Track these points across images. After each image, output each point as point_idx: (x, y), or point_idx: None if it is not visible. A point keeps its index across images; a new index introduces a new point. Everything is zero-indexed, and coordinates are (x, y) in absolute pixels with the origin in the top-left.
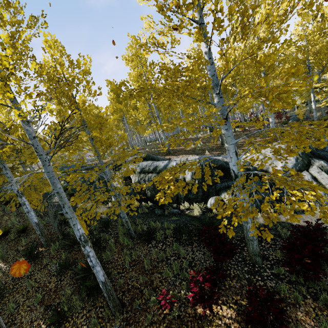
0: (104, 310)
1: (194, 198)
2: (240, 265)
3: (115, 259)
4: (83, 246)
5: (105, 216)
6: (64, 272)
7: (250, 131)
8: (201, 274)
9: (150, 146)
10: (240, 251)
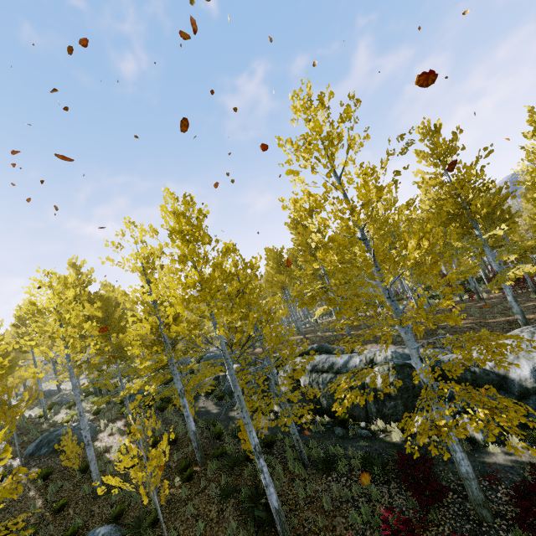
0: None
1: (392, 414)
2: (459, 520)
3: (284, 491)
4: (257, 458)
5: (267, 431)
6: (226, 499)
7: (489, 302)
8: (393, 513)
9: (323, 328)
10: (461, 501)
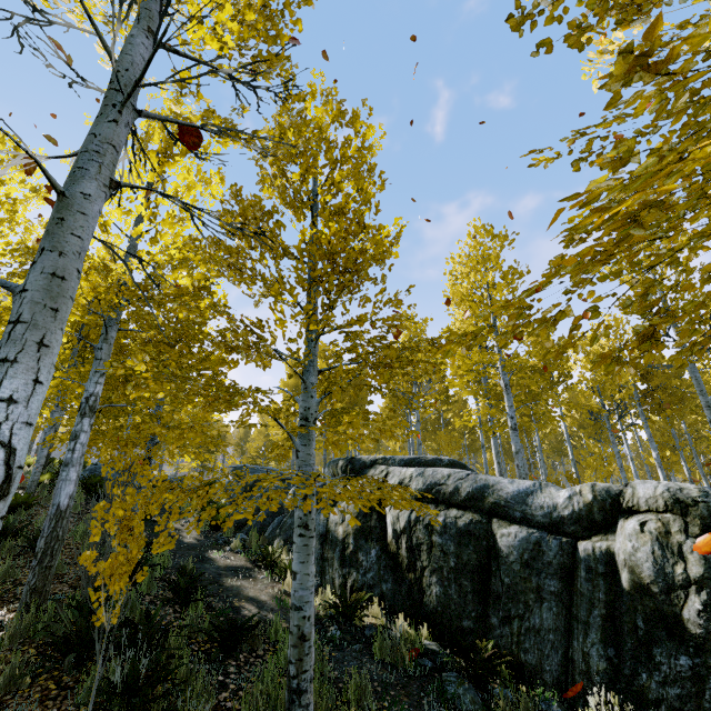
0: None
1: (675, 707)
2: None
3: None
4: None
5: (254, 610)
6: None
7: None
8: None
9: None
10: None
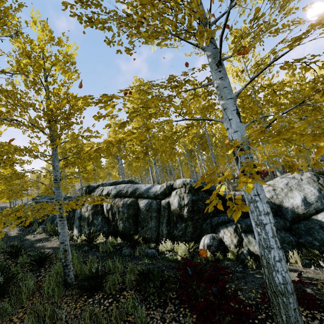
0: None
1: (181, 236)
2: None
3: (12, 321)
4: None
5: (51, 251)
6: None
7: None
8: None
9: None
10: None
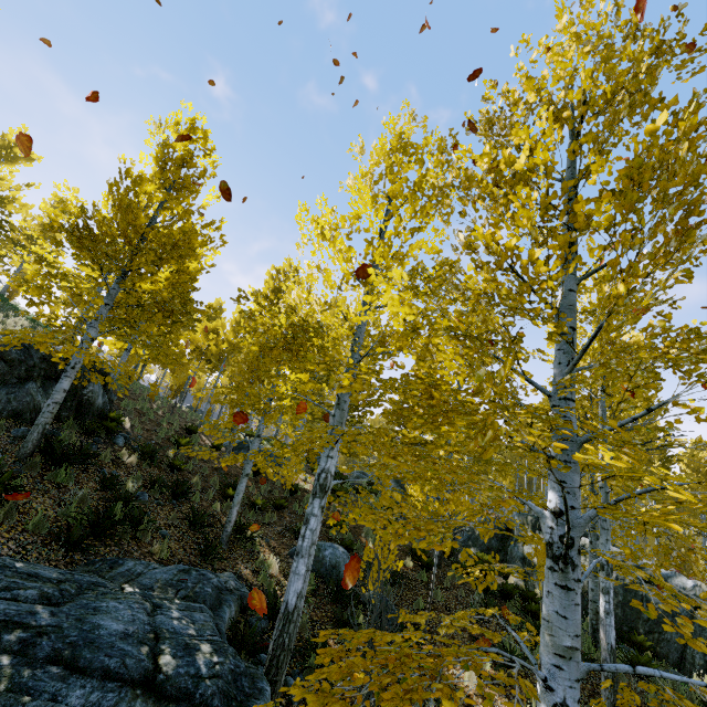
0: (585, 703)
1: None
2: None
3: None
4: (606, 574)
5: None
6: None
7: None
8: None
9: None
10: None
